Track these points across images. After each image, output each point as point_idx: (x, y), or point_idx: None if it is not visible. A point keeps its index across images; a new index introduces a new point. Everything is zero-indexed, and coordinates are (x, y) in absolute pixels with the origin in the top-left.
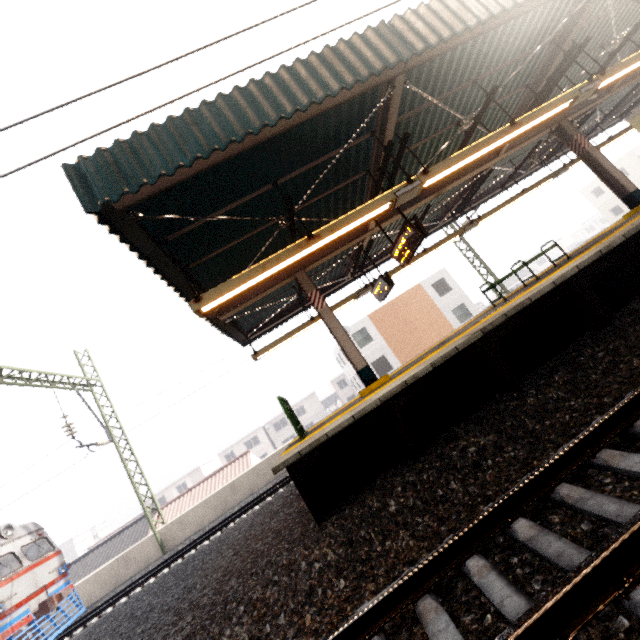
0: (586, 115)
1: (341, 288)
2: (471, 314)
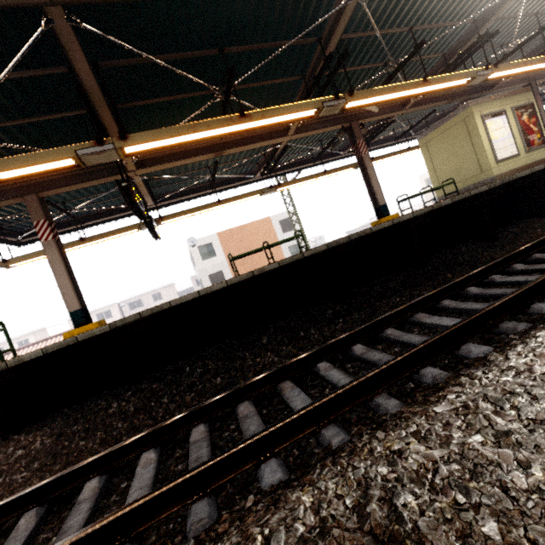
0: (386, 122)
1: None
2: None
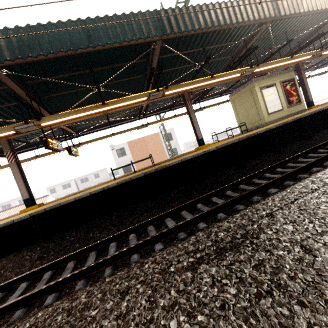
0: (208, 89)
1: (74, 138)
2: (178, 154)
